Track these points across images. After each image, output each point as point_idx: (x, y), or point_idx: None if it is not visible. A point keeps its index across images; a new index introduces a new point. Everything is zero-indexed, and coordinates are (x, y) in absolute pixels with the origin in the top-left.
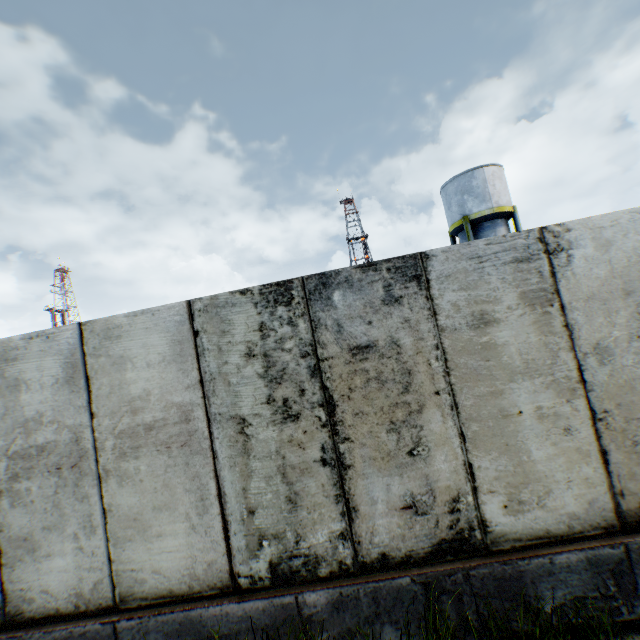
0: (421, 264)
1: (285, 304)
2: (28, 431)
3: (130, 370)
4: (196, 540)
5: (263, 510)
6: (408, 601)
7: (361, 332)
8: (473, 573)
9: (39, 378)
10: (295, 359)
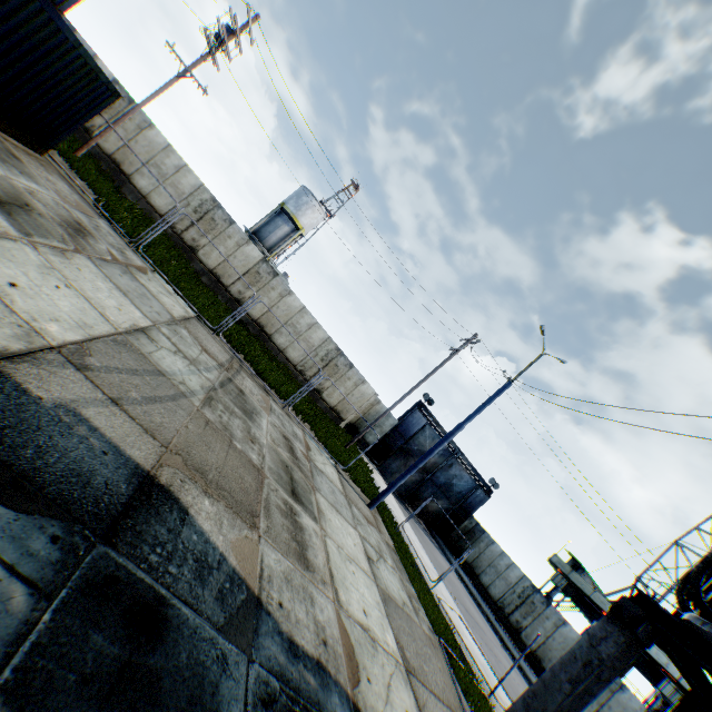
0: (76, 33)
1: None
2: None
3: None
4: None
5: None
6: None
7: None
8: None
9: None
10: None
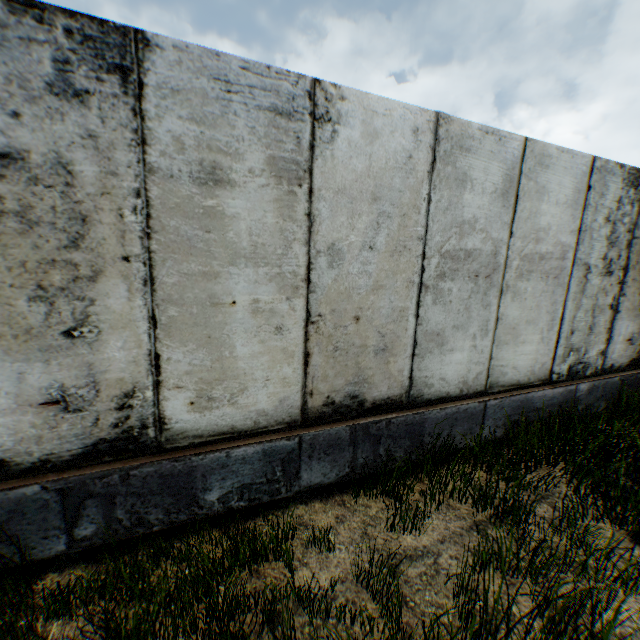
0: None
1: (633, 188)
2: (461, 233)
3: (544, 202)
4: (540, 348)
5: (576, 333)
6: (612, 390)
7: None
8: (636, 376)
9: (482, 181)
10: (623, 232)
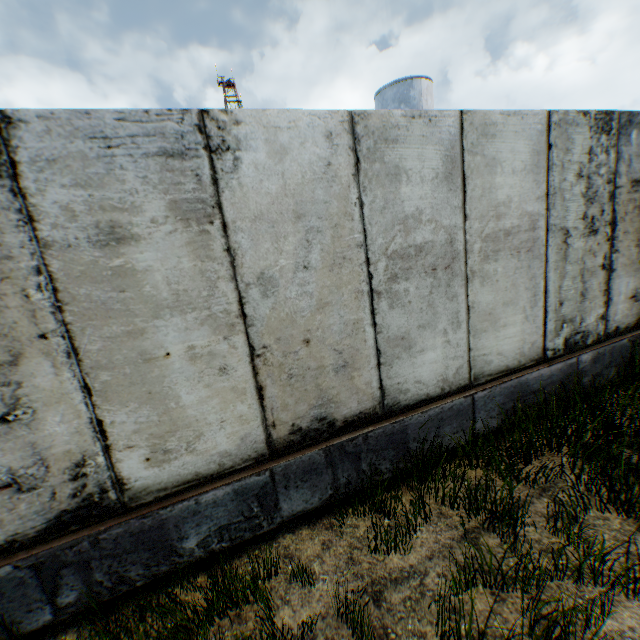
0: None
1: (605, 134)
2: (406, 229)
3: (498, 174)
4: (526, 328)
5: (566, 302)
6: (623, 353)
7: (638, 169)
8: None
9: (418, 169)
10: (602, 184)
